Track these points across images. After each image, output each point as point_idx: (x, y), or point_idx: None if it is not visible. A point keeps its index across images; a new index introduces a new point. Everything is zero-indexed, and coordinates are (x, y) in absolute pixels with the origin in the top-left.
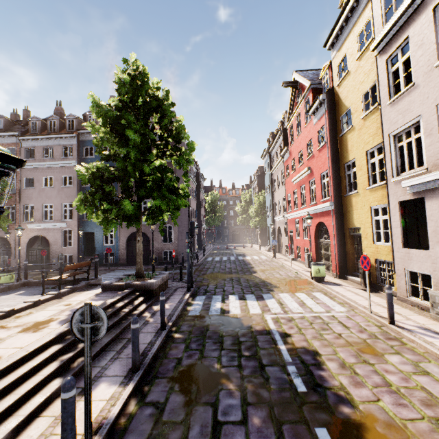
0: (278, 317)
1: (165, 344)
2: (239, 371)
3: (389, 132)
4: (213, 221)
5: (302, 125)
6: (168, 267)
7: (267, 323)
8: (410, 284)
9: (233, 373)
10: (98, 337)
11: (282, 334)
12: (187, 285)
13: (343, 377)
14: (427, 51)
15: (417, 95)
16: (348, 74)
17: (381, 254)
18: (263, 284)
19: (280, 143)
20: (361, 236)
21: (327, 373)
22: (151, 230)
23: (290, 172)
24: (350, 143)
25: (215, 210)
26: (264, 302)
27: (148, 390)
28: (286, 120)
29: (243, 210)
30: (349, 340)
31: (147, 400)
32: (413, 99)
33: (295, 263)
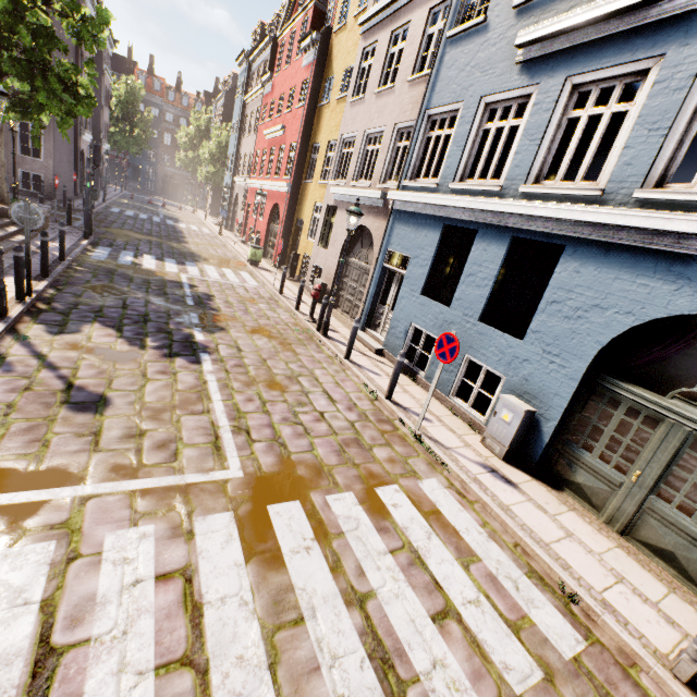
0: (194, 278)
1: (69, 271)
2: (146, 293)
3: (342, 133)
4: (127, 144)
5: (293, 55)
6: (34, 202)
7: (181, 278)
8: (314, 275)
9: (141, 293)
10: (36, 227)
11: (191, 285)
12: (84, 231)
13: (223, 305)
14: (378, 72)
15: (362, 110)
16: (345, 27)
17: (308, 250)
18: (190, 255)
19: (267, 59)
20: (303, 230)
21: (213, 303)
22: (12, 129)
23: (267, 118)
24: (323, 122)
25: (132, 122)
26: (185, 267)
27: (63, 288)
28: (280, 25)
29: (192, 143)
30: (243, 296)
31: (65, 291)
32: (360, 113)
33: (243, 247)
